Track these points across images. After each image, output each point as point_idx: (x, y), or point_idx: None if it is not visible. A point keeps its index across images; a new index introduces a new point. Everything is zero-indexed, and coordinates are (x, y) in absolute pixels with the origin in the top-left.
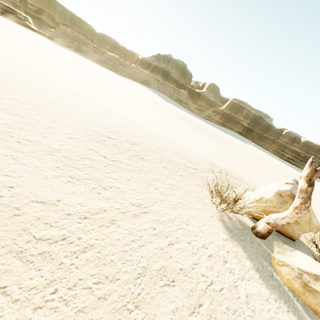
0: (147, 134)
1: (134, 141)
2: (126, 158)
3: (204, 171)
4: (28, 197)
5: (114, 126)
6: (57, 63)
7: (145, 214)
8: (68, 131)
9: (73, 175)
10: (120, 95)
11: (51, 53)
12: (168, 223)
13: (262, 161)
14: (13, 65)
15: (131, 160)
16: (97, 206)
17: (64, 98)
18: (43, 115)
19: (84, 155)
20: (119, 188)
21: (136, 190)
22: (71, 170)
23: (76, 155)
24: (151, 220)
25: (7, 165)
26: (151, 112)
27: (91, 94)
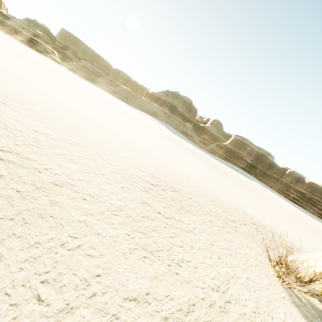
0: (177, 175)
1: (172, 186)
2: (176, 212)
3: (241, 223)
4: (119, 291)
5: (149, 168)
6: (83, 95)
7: (229, 304)
8: (118, 178)
9: (144, 245)
10: (139, 128)
11: (75, 85)
12: (255, 317)
13: (274, 202)
14: (52, 99)
15: (181, 215)
16: (184, 298)
17: (101, 136)
18: (92, 158)
19: (143, 212)
20: (190, 262)
21: (204, 262)
22: (140, 238)
23: (136, 213)
24: (239, 315)
25: (85, 238)
26: (168, 147)
27: (118, 129)
